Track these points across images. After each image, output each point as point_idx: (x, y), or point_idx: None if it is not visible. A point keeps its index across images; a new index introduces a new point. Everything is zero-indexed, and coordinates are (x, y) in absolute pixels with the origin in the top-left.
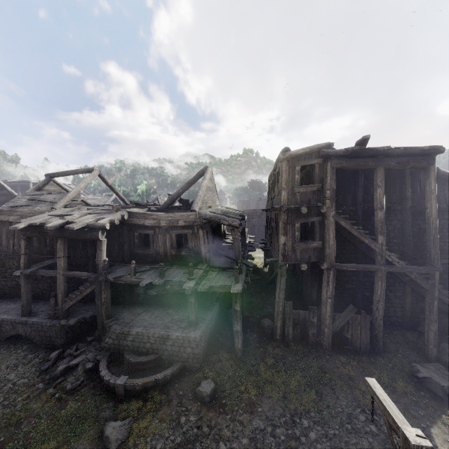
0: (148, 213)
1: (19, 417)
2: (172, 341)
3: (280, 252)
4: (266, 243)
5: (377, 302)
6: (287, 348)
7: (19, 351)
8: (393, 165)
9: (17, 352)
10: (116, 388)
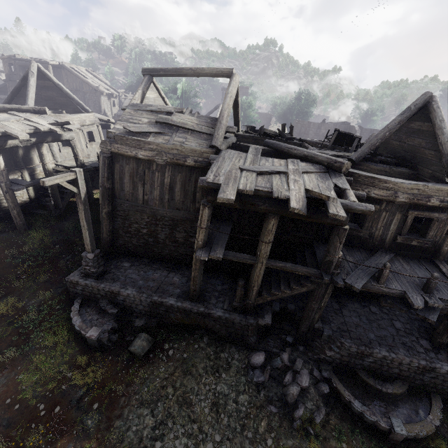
0: (380, 178)
1: None
2: (436, 374)
3: None
4: None
5: None
6: None
7: (202, 346)
8: None
9: (200, 347)
10: (392, 434)
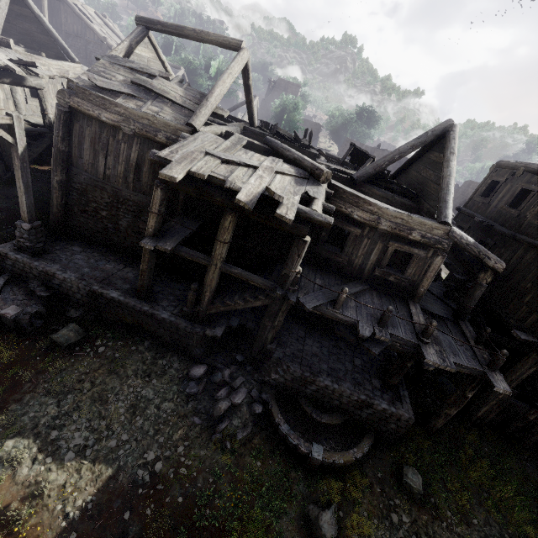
0: (365, 199)
1: (188, 467)
2: (373, 411)
3: None
4: (450, 264)
5: None
6: (481, 433)
7: (140, 349)
8: None
9: (138, 349)
10: (310, 459)
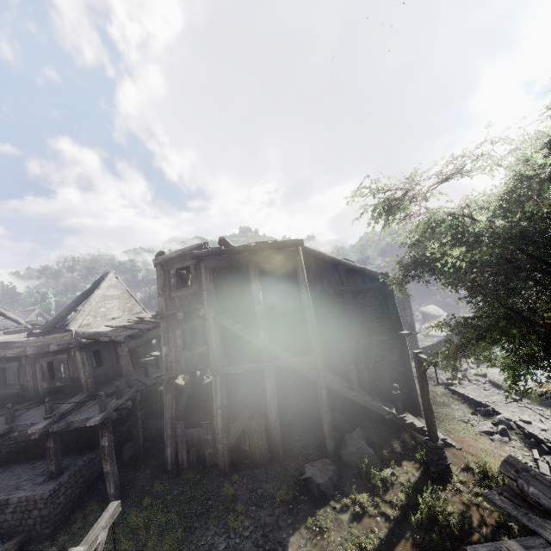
0: (10, 341)
1: None
2: (13, 506)
3: (163, 365)
4: None
5: (269, 403)
6: (179, 478)
7: None
8: (263, 259)
9: None
10: None
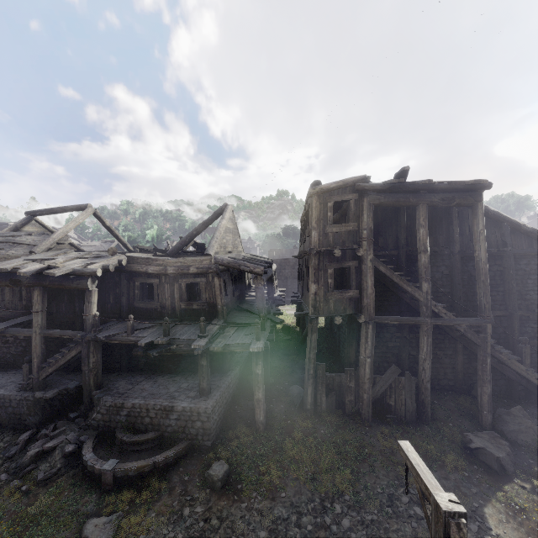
0: (152, 258)
1: None
2: (177, 414)
3: (311, 304)
4: (298, 296)
5: (423, 361)
6: (320, 419)
7: None
8: (437, 201)
9: None
10: (103, 475)
